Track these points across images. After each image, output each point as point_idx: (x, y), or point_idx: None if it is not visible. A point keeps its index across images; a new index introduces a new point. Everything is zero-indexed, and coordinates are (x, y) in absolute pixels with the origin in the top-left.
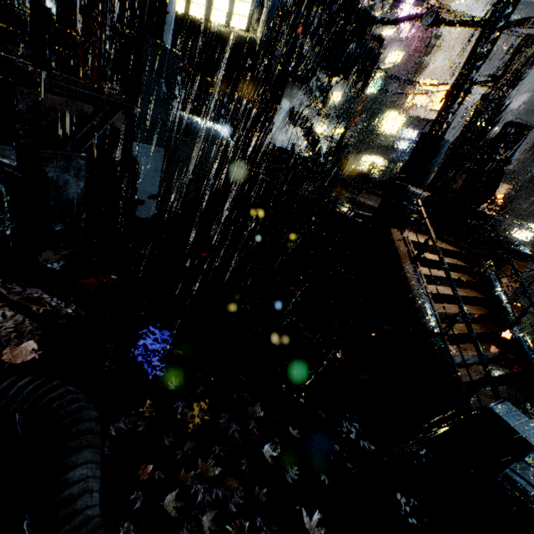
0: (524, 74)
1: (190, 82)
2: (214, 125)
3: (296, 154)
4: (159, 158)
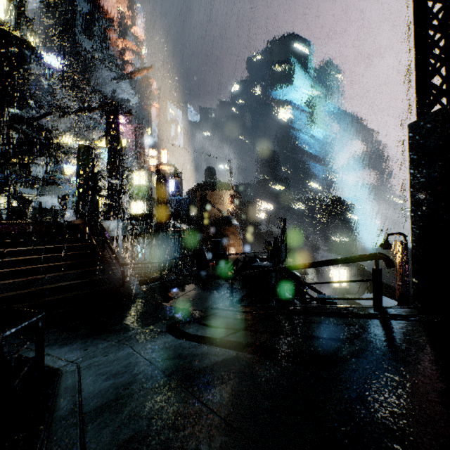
0: (117, 127)
1: None
2: None
3: None
4: None
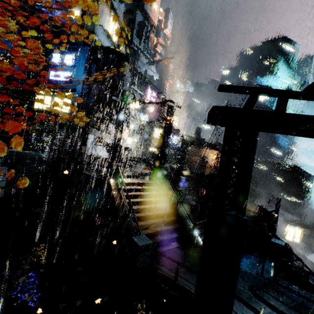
0: (172, 116)
1: (42, 134)
2: (36, 153)
3: (92, 156)
4: (5, 171)
